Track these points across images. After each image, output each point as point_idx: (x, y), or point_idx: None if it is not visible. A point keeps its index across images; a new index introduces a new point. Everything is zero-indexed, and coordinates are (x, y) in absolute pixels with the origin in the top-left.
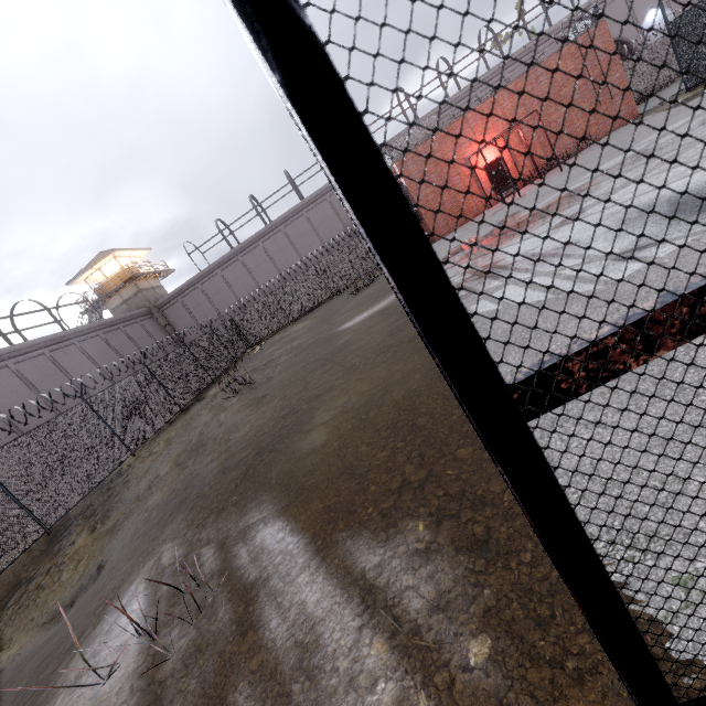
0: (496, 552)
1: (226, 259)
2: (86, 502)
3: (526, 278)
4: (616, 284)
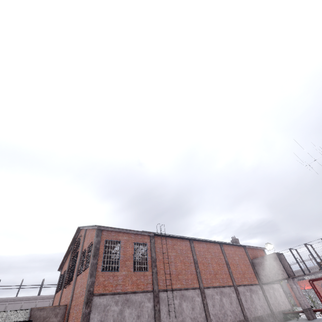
0: None
1: None
2: None
3: None
4: None
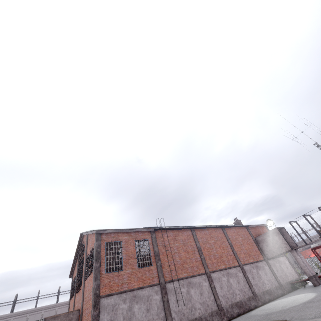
0: None
1: None
2: None
3: None
4: None
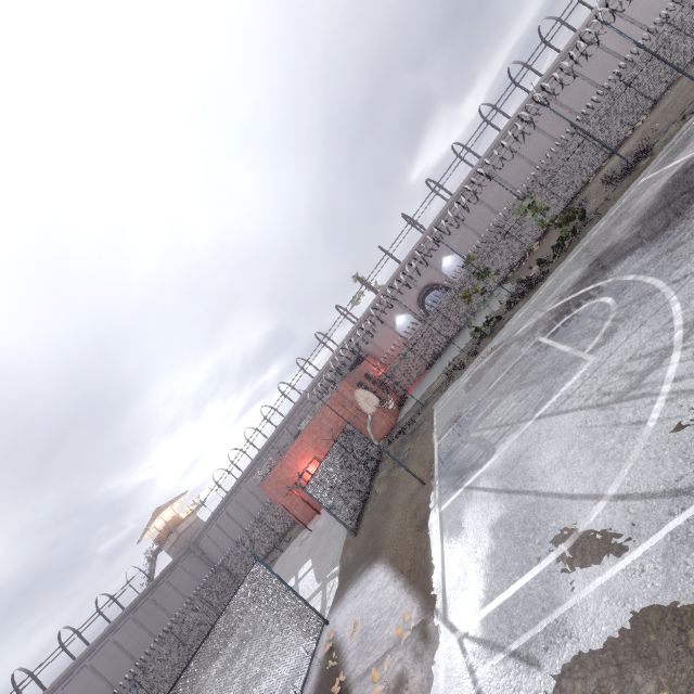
0: None
1: (225, 501)
2: None
3: None
4: None
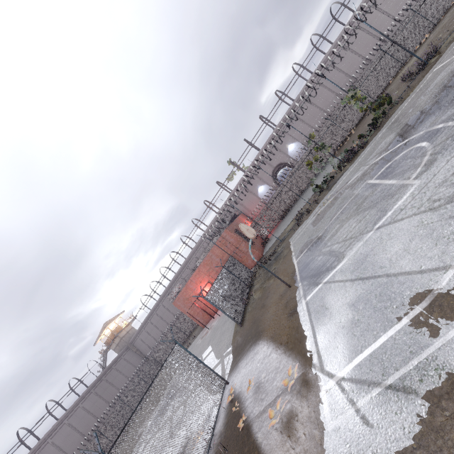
0: None
1: (149, 315)
2: None
3: None
4: None
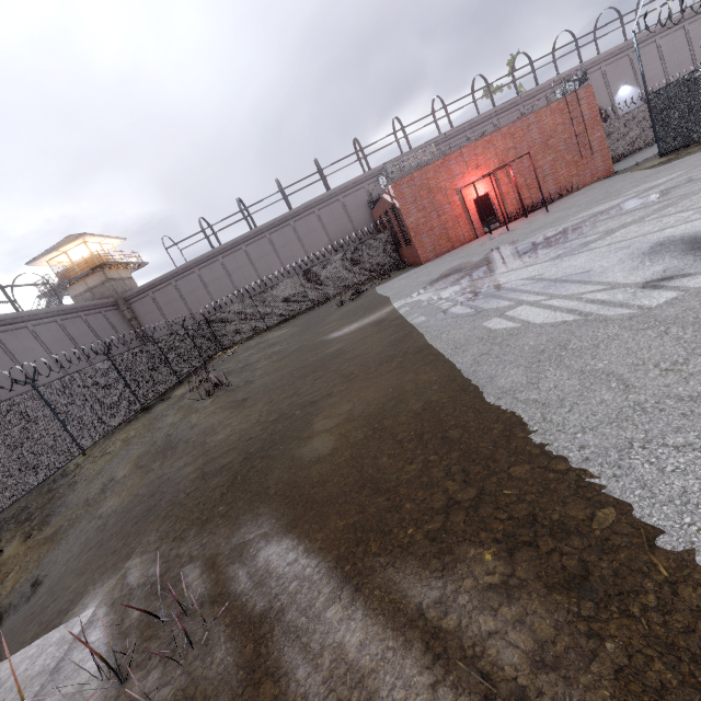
0: (606, 592)
1: (206, 258)
2: (21, 504)
3: (541, 300)
4: (653, 309)
